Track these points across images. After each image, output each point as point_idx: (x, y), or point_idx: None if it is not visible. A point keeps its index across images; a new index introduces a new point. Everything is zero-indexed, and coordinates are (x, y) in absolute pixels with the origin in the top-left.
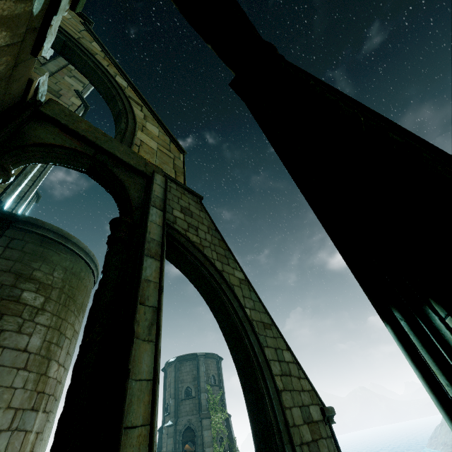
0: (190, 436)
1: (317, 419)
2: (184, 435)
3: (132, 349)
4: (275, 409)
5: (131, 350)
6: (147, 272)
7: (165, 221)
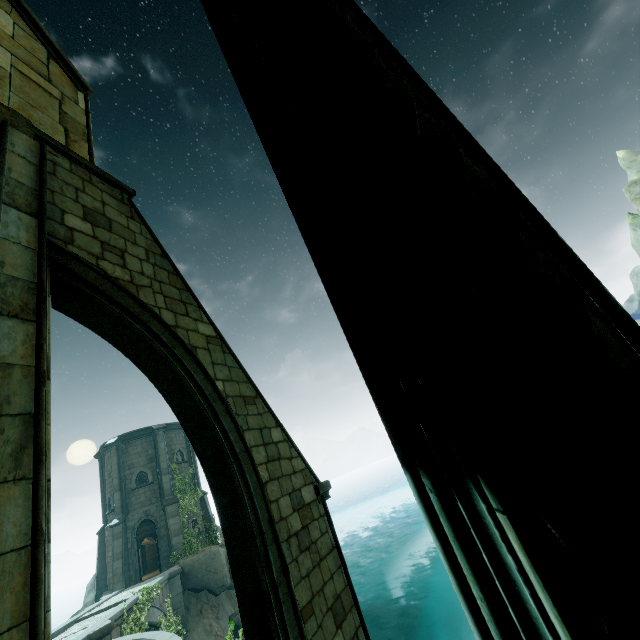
0: (149, 529)
1: (310, 501)
2: (140, 530)
3: None
4: (257, 508)
5: None
6: (1, 348)
7: (44, 239)
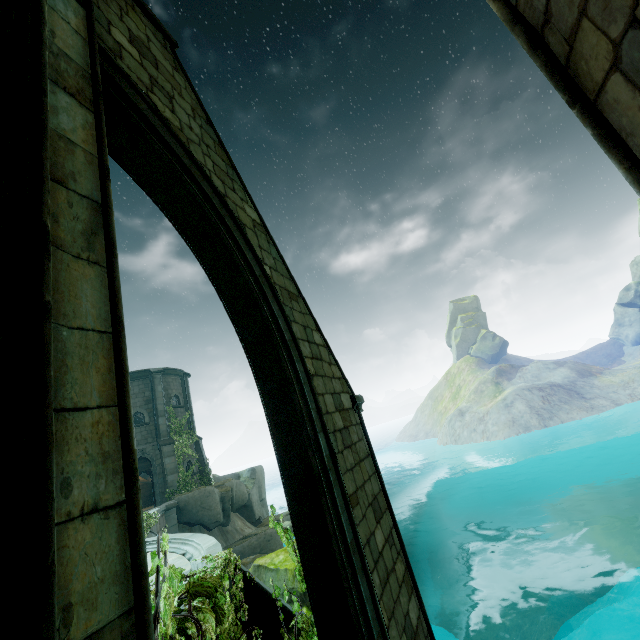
0: (144, 466)
1: (348, 407)
2: None
3: (48, 266)
4: (307, 396)
5: (46, 267)
6: (60, 119)
7: (94, 33)
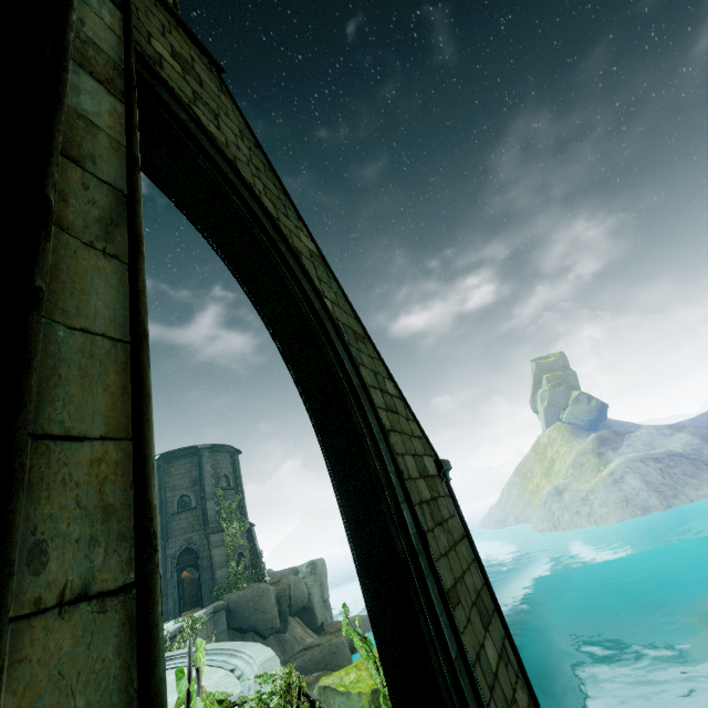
0: (190, 559)
1: (433, 474)
2: (180, 560)
3: (45, 245)
4: (383, 456)
5: (42, 246)
6: (82, 100)
7: (131, 34)
